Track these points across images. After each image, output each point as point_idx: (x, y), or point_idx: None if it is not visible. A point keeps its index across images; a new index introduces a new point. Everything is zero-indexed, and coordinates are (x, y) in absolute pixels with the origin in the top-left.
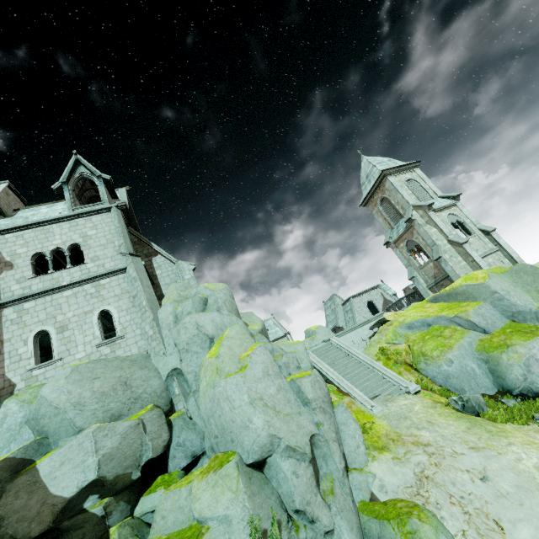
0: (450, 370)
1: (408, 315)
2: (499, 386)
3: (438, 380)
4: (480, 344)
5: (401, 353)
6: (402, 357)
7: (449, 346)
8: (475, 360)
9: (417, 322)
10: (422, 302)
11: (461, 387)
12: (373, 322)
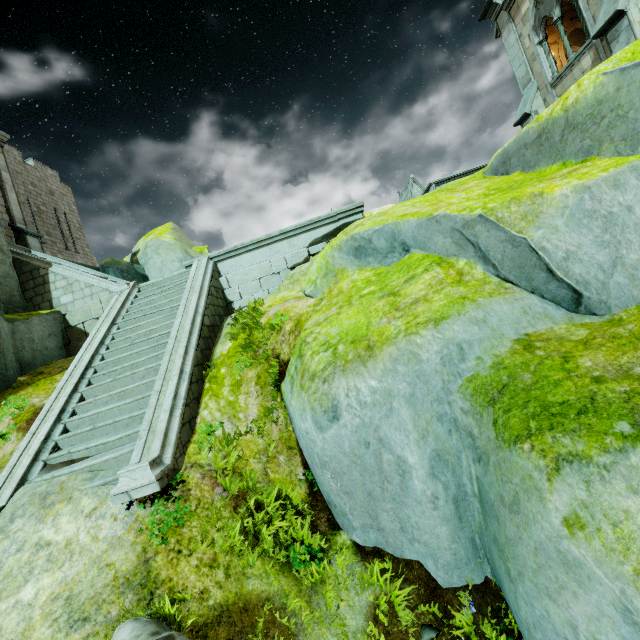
0: (320, 442)
1: (388, 212)
2: (494, 569)
3: (302, 448)
4: (505, 362)
5: (279, 328)
6: (269, 342)
7: (368, 346)
8: (441, 428)
9: (379, 237)
10: (471, 177)
11: (343, 510)
12: (326, 228)
